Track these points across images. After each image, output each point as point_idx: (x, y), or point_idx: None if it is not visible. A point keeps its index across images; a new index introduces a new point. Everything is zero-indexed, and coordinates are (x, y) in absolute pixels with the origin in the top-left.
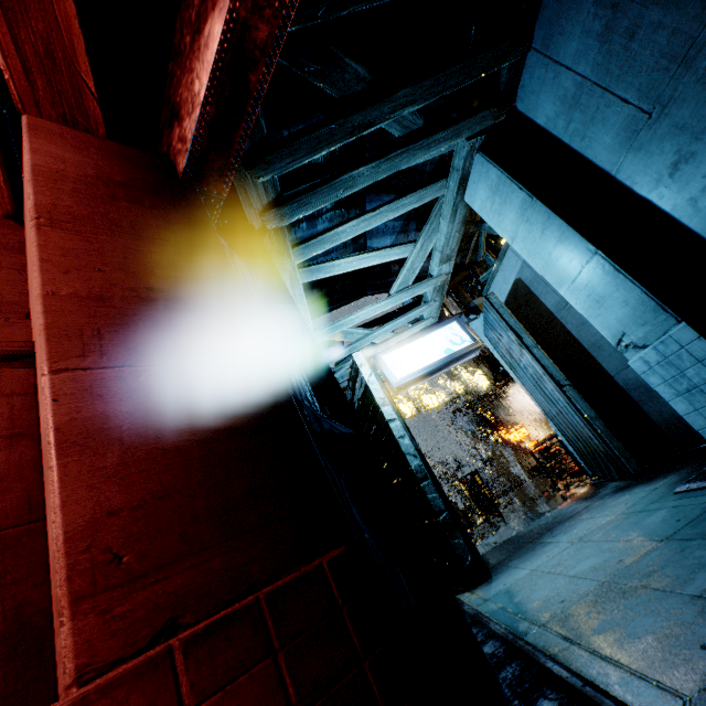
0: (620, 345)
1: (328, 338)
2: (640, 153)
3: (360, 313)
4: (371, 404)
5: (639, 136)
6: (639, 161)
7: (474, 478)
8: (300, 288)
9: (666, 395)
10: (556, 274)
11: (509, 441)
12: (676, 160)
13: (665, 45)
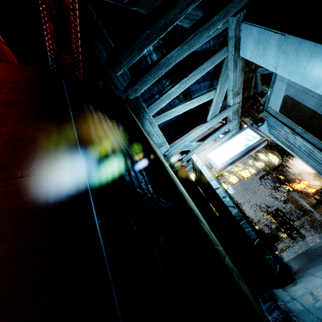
0: None
1: (178, 150)
2: None
3: (192, 134)
4: (205, 180)
5: None
6: None
7: (277, 212)
8: (156, 127)
9: None
10: (312, 80)
11: (296, 190)
12: None
13: None
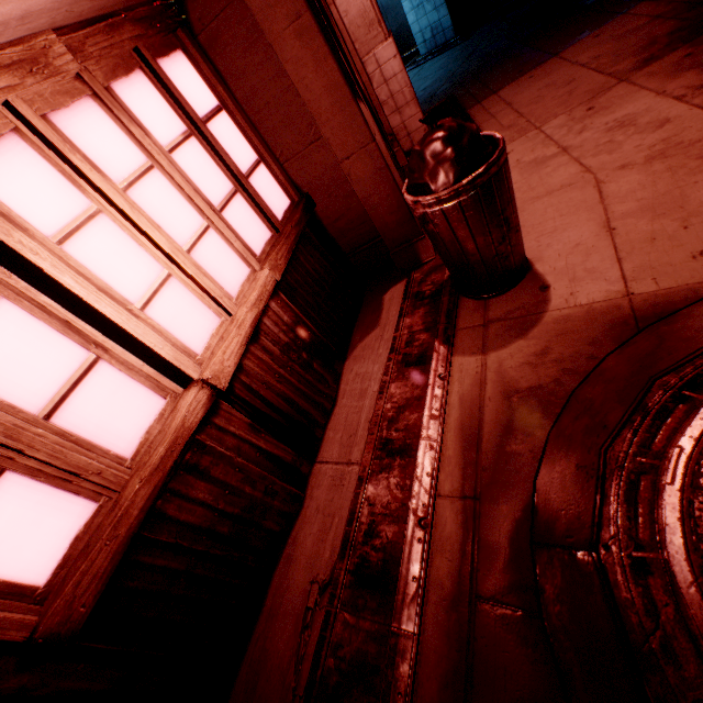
0: None
1: None
2: None
3: None
4: None
5: None
6: None
7: None
8: None
9: (407, 10)
10: None
11: None
12: None
13: None
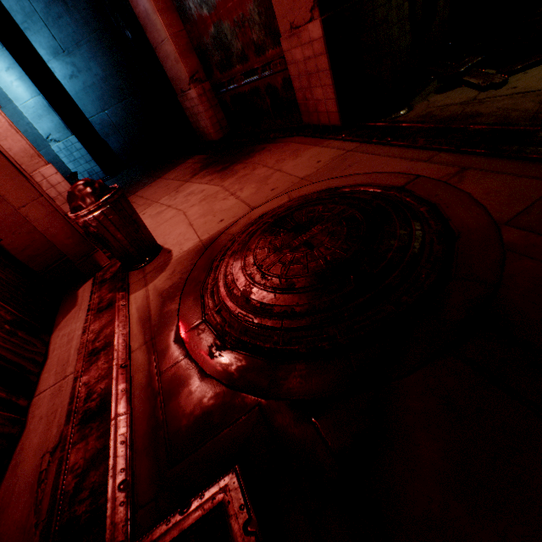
0: (49, 139)
1: None
2: (59, 63)
3: None
4: None
5: (60, 56)
6: (59, 65)
7: None
8: None
9: (67, 162)
10: (16, 94)
11: None
12: (73, 75)
13: (72, 33)
